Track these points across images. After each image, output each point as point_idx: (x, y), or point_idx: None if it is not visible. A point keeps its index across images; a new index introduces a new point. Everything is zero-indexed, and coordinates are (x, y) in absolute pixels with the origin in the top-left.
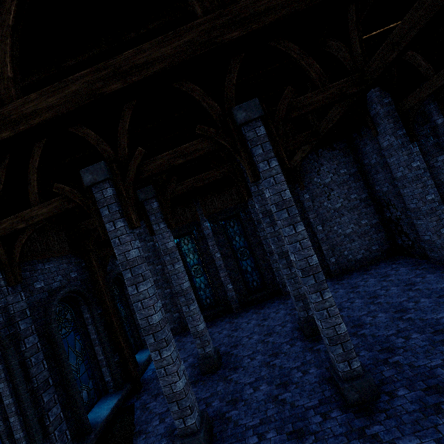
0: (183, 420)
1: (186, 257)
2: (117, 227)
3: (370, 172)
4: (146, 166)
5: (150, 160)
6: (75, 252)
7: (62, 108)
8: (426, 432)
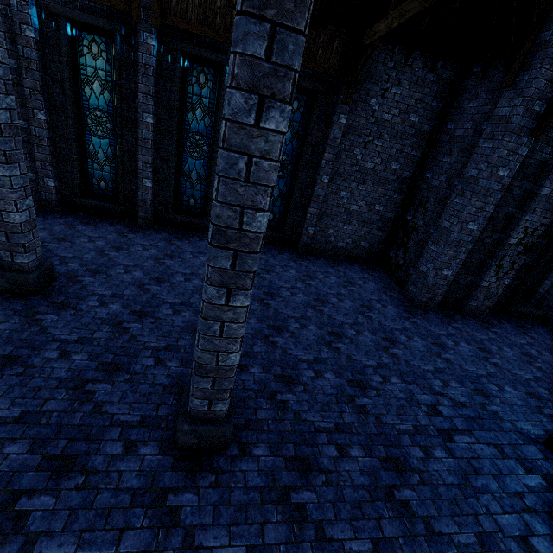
0: None
1: (84, 83)
2: None
3: (441, 146)
4: None
5: None
6: None
7: None
8: (246, 530)
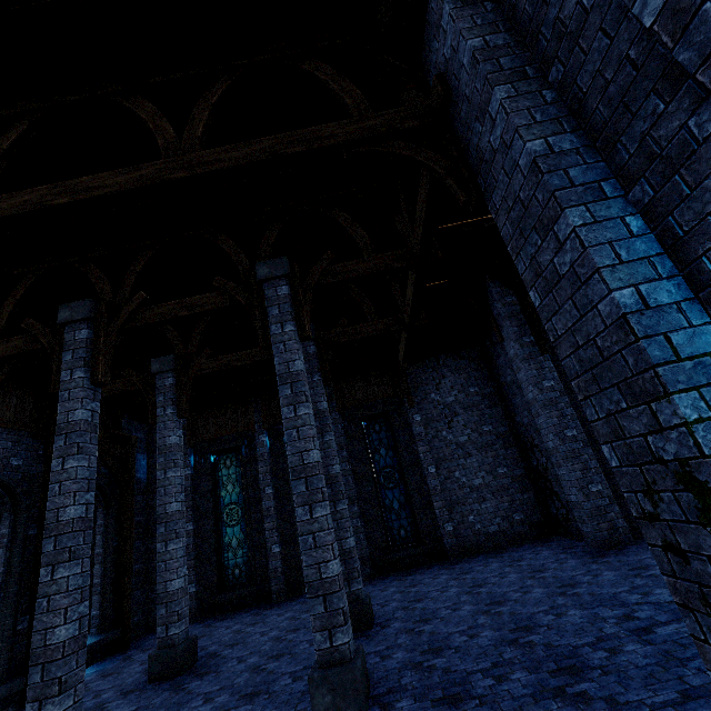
0: (40, 704)
1: (221, 488)
2: (74, 378)
3: (508, 394)
4: (143, 314)
5: (151, 307)
6: (36, 431)
7: (7, 212)
8: None
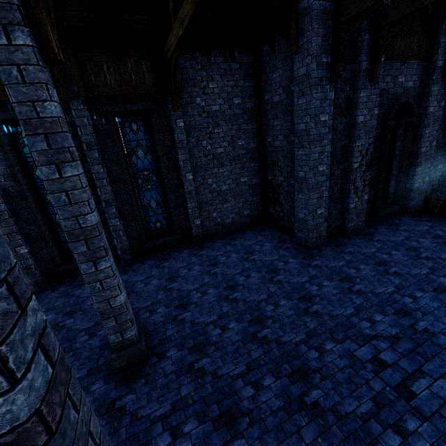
0: None
1: None
2: None
3: (267, 114)
4: None
5: None
6: None
7: None
8: None
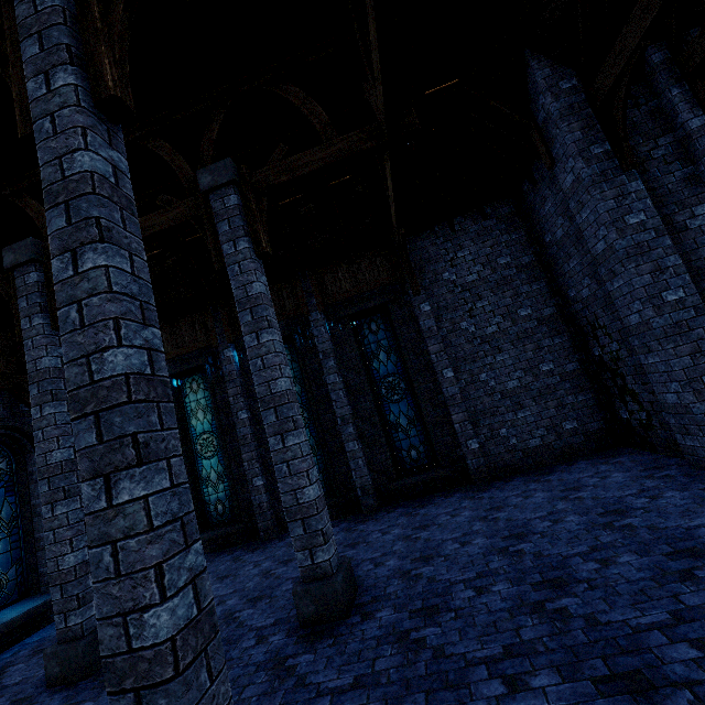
0: None
1: (190, 416)
2: None
3: (557, 260)
4: None
5: None
6: None
7: None
8: None
